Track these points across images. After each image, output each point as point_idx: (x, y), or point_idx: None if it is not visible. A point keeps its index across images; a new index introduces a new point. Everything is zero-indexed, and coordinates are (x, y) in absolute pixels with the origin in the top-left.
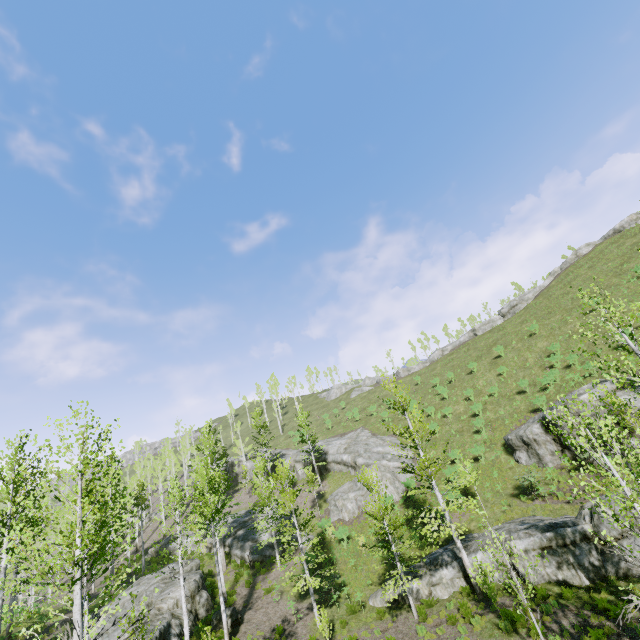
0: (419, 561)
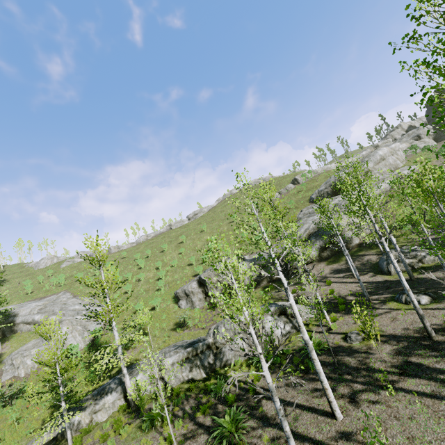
0: (86, 395)
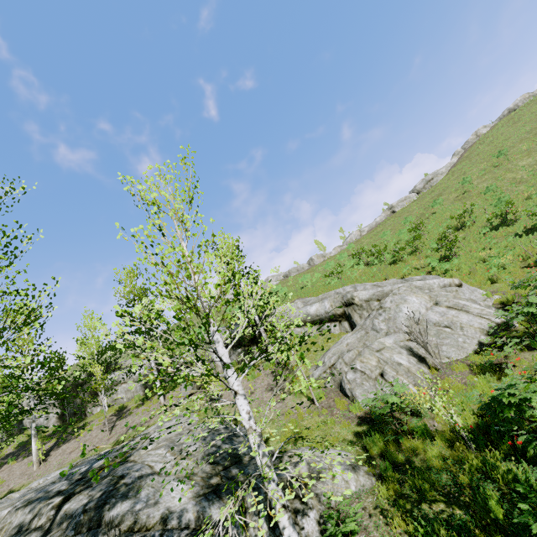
0: None
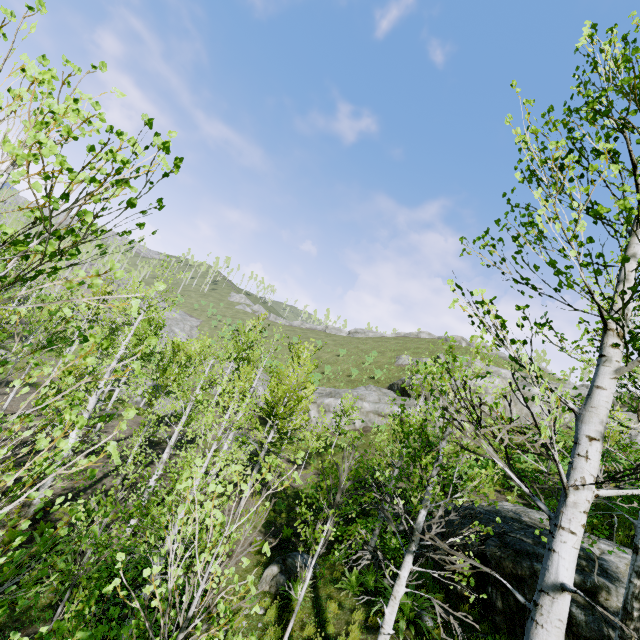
0: None
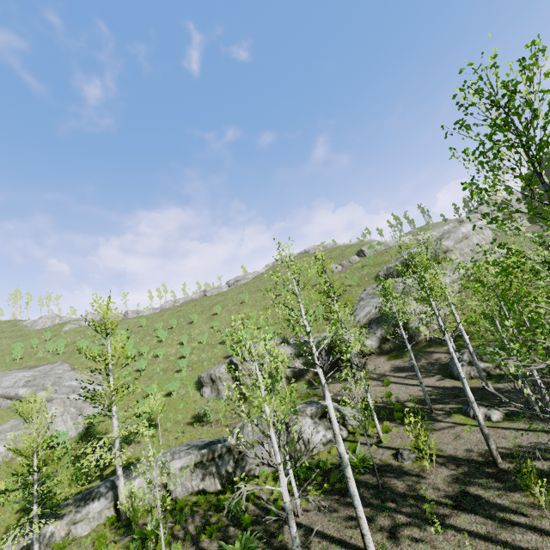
0: (66, 498)
